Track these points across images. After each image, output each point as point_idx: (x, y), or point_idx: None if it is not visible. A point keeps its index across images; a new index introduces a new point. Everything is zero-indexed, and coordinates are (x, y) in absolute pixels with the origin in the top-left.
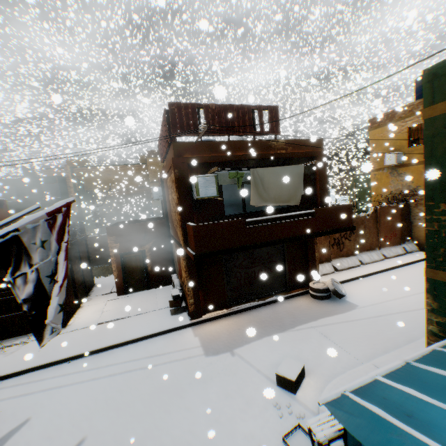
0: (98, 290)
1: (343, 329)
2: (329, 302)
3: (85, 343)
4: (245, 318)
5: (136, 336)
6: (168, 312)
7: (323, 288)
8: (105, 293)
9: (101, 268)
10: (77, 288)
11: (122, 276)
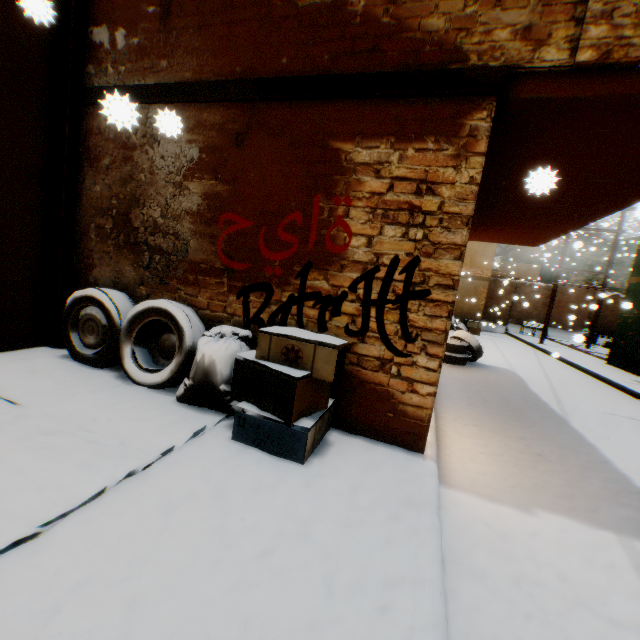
0: None
1: (578, 398)
2: (476, 367)
3: None
4: (470, 413)
5: None
6: (252, 457)
7: (467, 344)
8: None
9: None
10: None
11: None
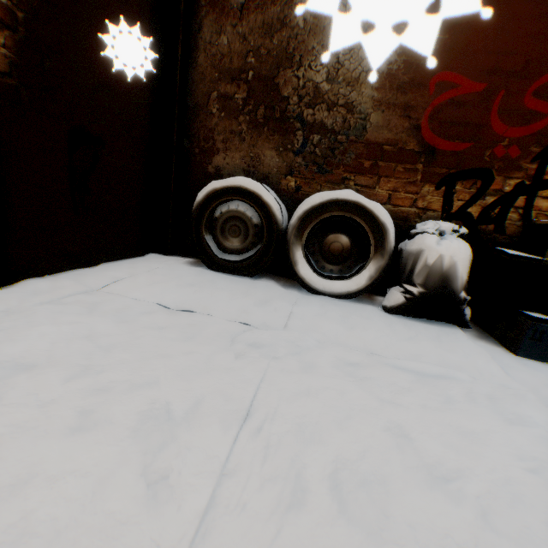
0: None
1: None
2: None
3: None
4: None
5: None
6: None
7: None
8: None
9: None
10: None
11: None
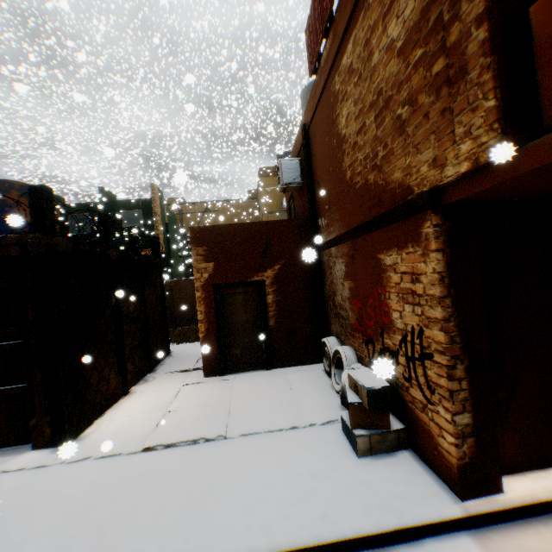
0: (172, 362)
1: None
2: None
3: (76, 529)
4: None
5: (249, 543)
6: (340, 442)
7: None
8: (182, 368)
9: (185, 330)
10: (123, 350)
11: (216, 334)
